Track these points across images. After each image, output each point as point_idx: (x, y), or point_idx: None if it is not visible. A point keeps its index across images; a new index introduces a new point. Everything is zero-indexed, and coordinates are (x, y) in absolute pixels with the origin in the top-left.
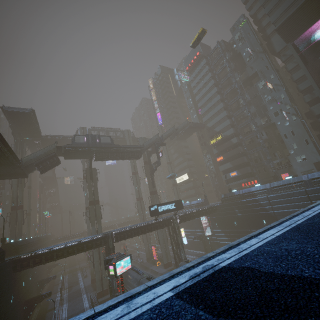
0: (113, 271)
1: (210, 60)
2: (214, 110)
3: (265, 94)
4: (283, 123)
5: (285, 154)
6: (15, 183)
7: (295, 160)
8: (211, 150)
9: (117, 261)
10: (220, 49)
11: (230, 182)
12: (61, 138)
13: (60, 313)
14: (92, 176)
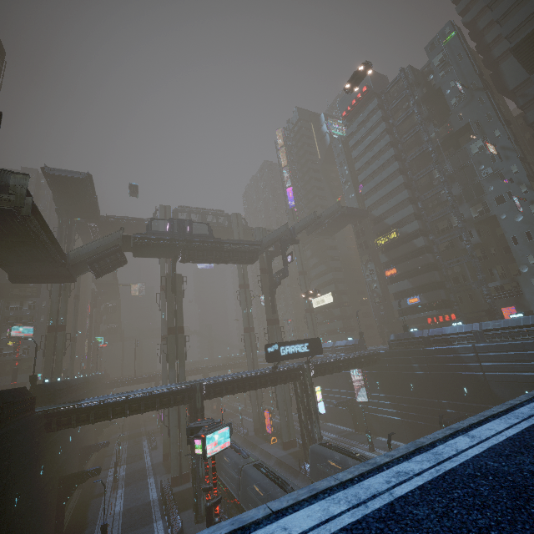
0: (200, 449)
1: (385, 100)
2: (387, 188)
3: (481, 164)
4: (511, 217)
5: (512, 272)
6: (56, 289)
7: (529, 284)
8: (377, 256)
9: (209, 433)
10: (404, 82)
11: (406, 313)
12: (130, 221)
13: (113, 503)
14: (175, 287)
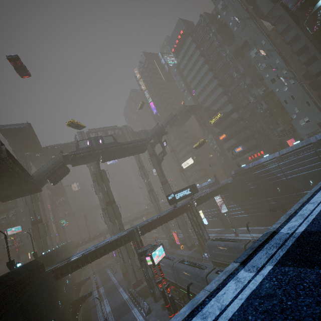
0: (150, 261)
1: (195, 36)
2: (209, 89)
3: (258, 63)
4: (281, 89)
5: (287, 120)
6: (29, 199)
7: (298, 124)
8: (212, 130)
9: (152, 252)
10: (204, 23)
11: (236, 158)
12: (62, 146)
13: (103, 308)
14: (102, 178)
